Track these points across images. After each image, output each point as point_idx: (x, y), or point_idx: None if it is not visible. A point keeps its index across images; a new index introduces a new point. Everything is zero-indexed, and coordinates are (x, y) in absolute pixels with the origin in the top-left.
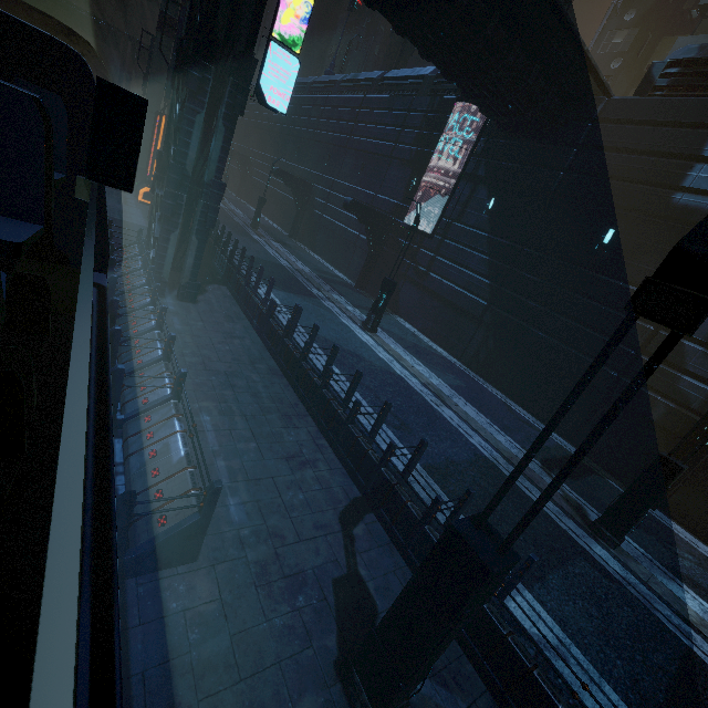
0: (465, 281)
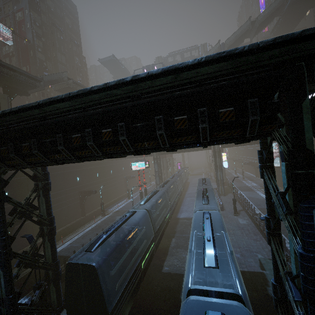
0: None
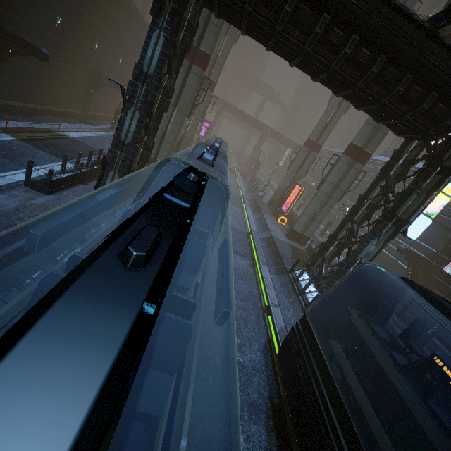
0: None
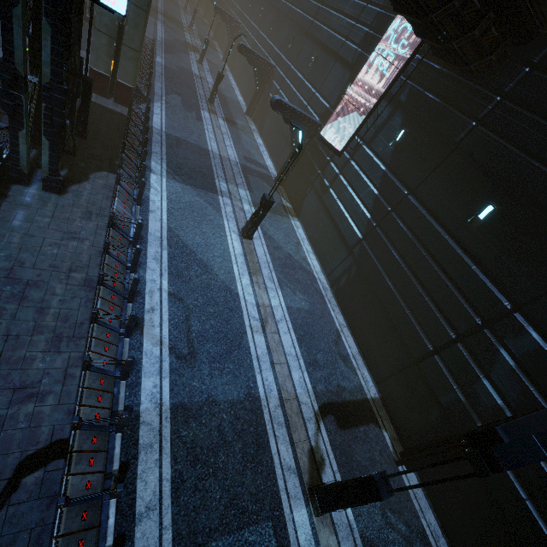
0: (352, 208)
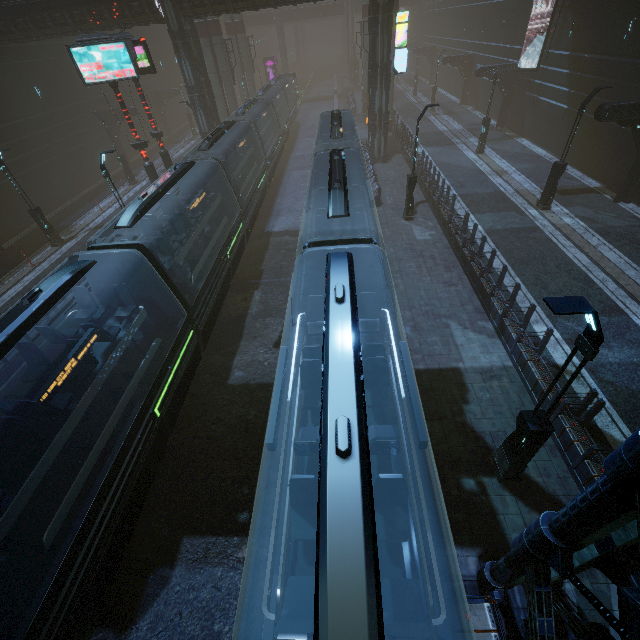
0: (555, 95)
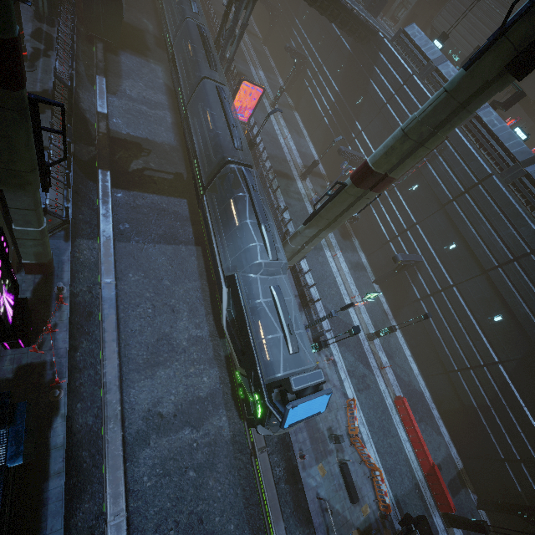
0: None
